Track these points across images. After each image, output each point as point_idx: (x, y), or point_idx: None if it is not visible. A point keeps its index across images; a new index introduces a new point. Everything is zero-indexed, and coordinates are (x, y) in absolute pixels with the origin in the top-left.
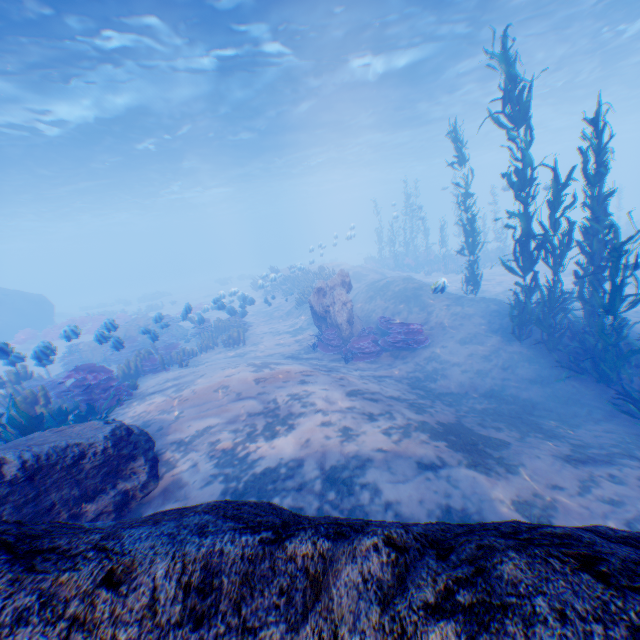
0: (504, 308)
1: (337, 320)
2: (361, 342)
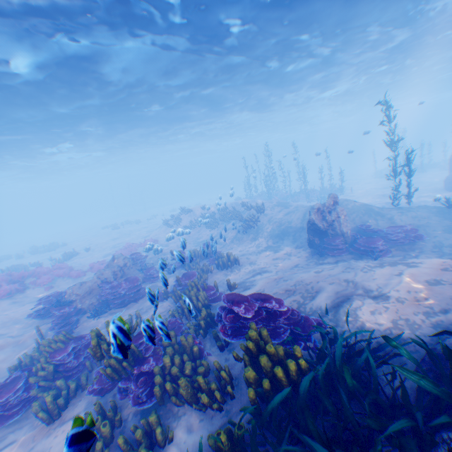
0: (441, 209)
1: (342, 230)
2: (378, 242)
